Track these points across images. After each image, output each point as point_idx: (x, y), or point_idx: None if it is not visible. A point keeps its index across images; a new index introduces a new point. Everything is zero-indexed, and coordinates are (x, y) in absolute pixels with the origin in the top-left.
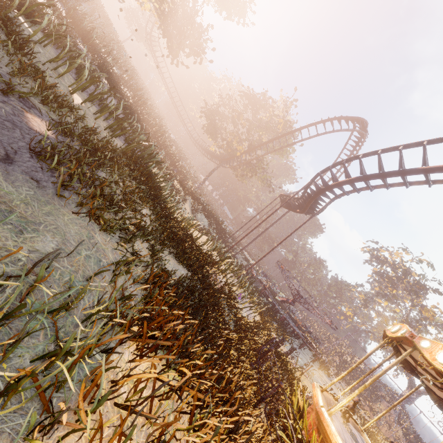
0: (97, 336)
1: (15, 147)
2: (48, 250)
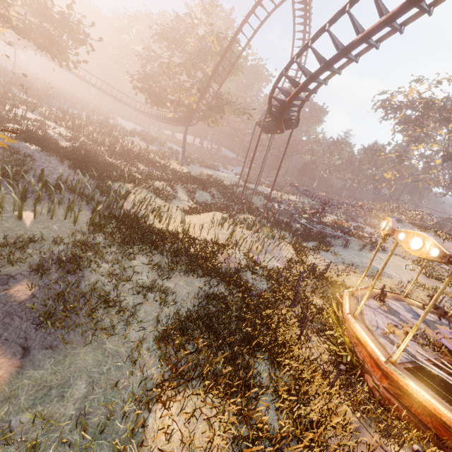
0: (132, 423)
1: (23, 334)
2: (83, 392)
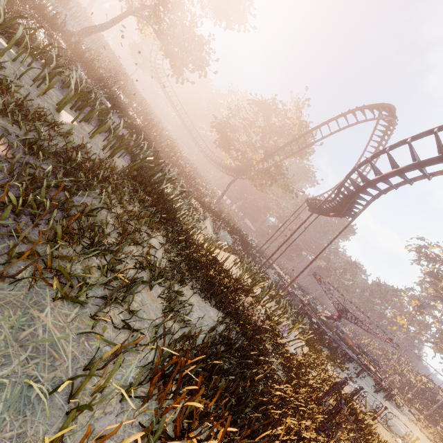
0: None
1: None
2: None
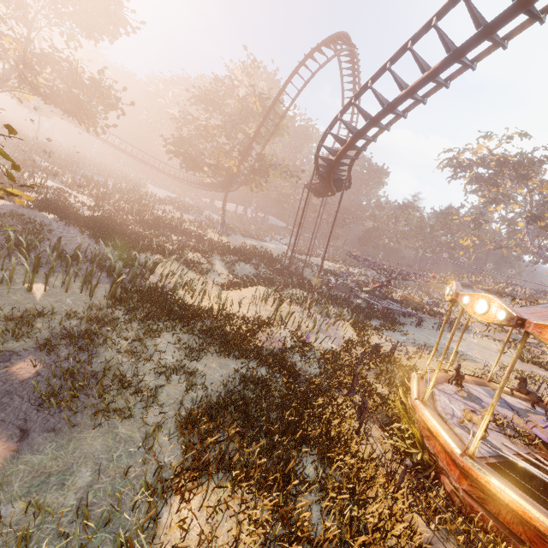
0: (143, 516)
1: (22, 416)
2: (88, 481)
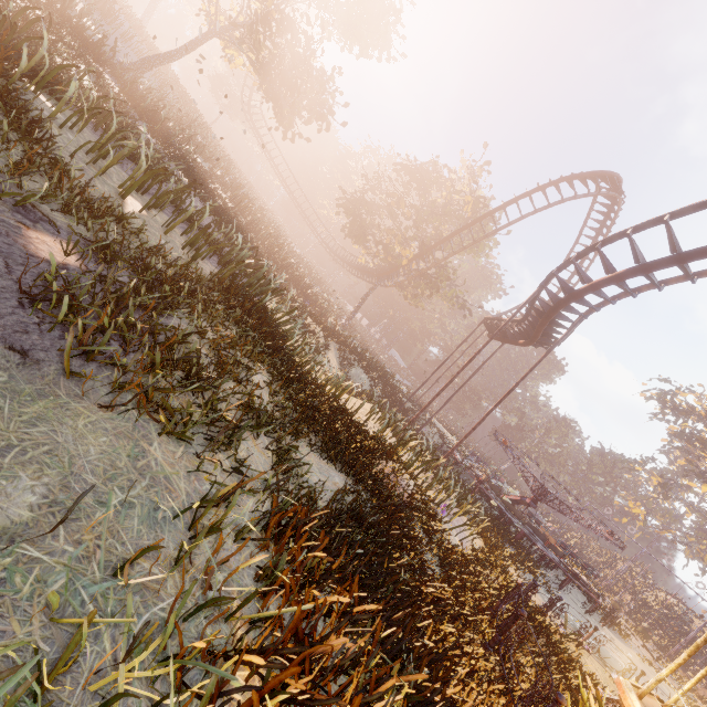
0: None
1: None
2: (16, 516)
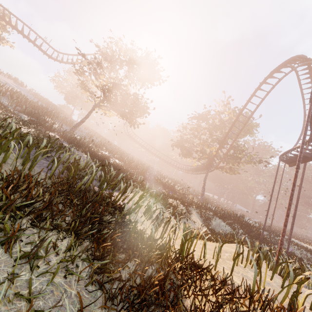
0: None
1: None
2: None
